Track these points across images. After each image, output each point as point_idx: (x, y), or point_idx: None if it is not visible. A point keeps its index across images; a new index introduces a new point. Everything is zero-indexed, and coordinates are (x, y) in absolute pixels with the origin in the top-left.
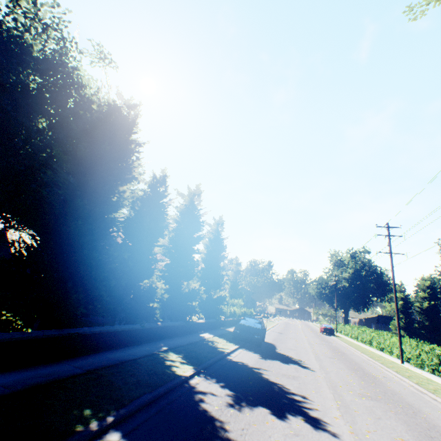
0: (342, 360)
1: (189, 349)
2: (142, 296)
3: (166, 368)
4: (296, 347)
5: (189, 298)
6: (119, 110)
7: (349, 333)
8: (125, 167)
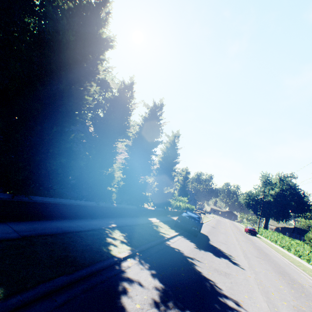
0: (267, 260)
1: (135, 229)
2: (101, 180)
3: (104, 245)
4: (226, 242)
5: (143, 189)
6: (91, 4)
7: (268, 237)
8: (90, 59)
